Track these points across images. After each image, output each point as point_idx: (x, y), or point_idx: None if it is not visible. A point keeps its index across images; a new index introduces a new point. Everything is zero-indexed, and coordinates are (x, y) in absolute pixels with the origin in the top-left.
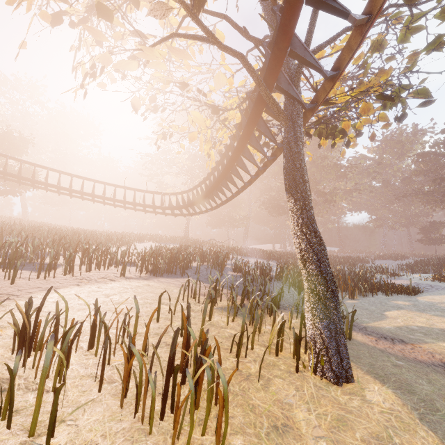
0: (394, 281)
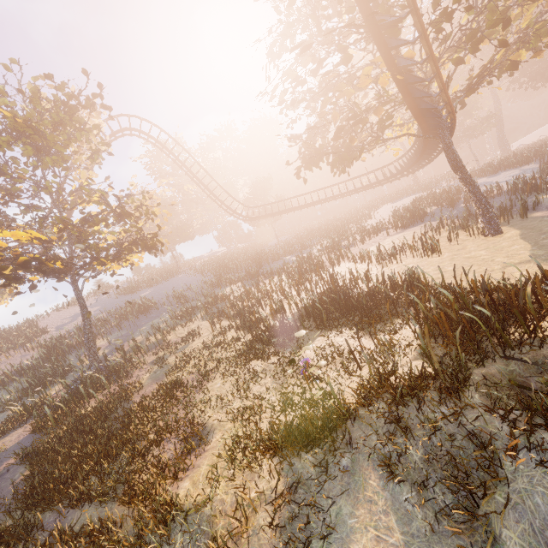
0: None
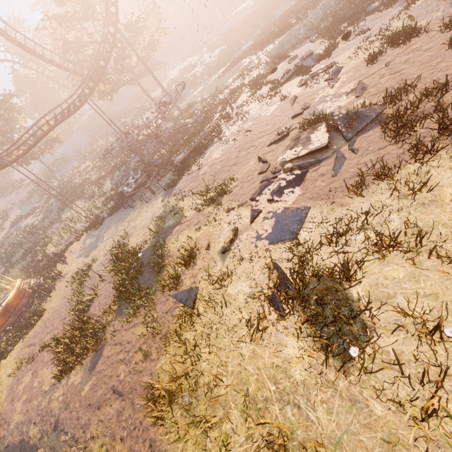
0: (228, 58)
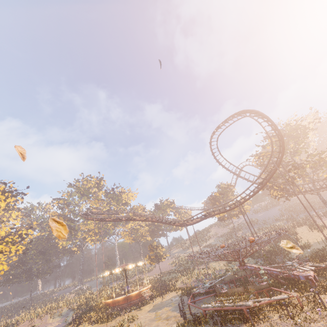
0: None
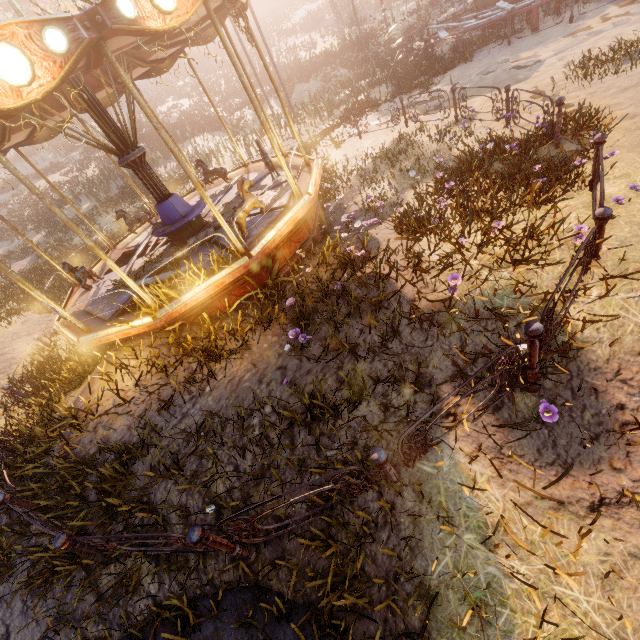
0: None
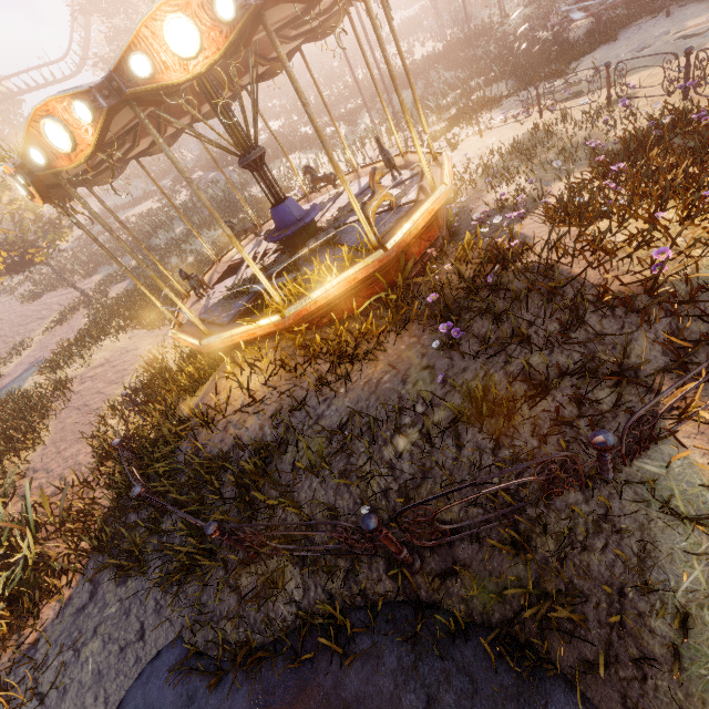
0: None
